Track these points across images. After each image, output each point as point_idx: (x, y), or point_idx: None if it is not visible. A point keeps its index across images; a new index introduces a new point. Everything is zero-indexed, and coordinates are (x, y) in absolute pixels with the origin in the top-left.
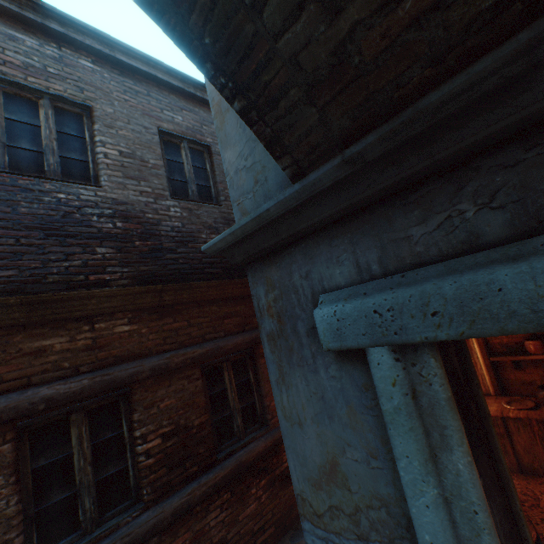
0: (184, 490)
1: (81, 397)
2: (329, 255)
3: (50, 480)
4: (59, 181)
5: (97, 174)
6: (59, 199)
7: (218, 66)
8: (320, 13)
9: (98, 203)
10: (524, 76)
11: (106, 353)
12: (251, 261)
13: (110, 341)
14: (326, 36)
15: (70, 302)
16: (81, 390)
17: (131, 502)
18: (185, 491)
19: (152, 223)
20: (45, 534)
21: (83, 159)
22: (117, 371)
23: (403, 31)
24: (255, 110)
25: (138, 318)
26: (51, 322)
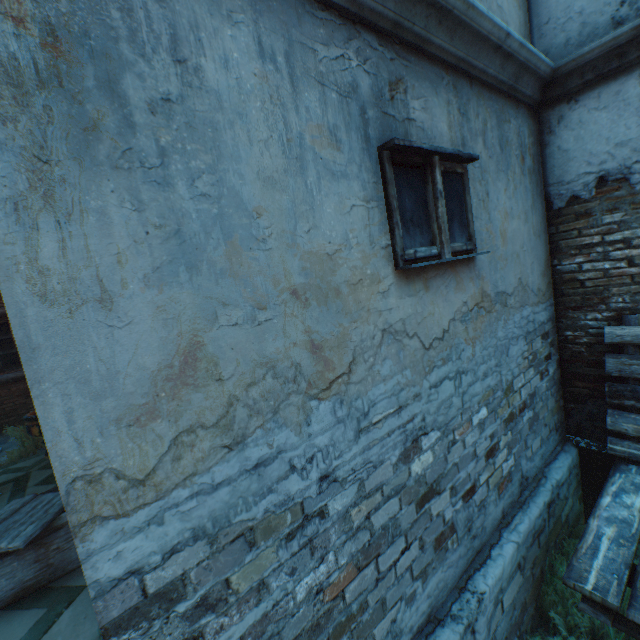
0: None
1: None
2: None
3: (5, 345)
4: None
5: None
6: None
7: None
8: None
9: None
10: None
11: None
12: None
13: None
14: None
15: None
16: None
17: None
18: None
19: None
20: (6, 363)
21: None
22: None
23: None
24: None
25: None
26: None
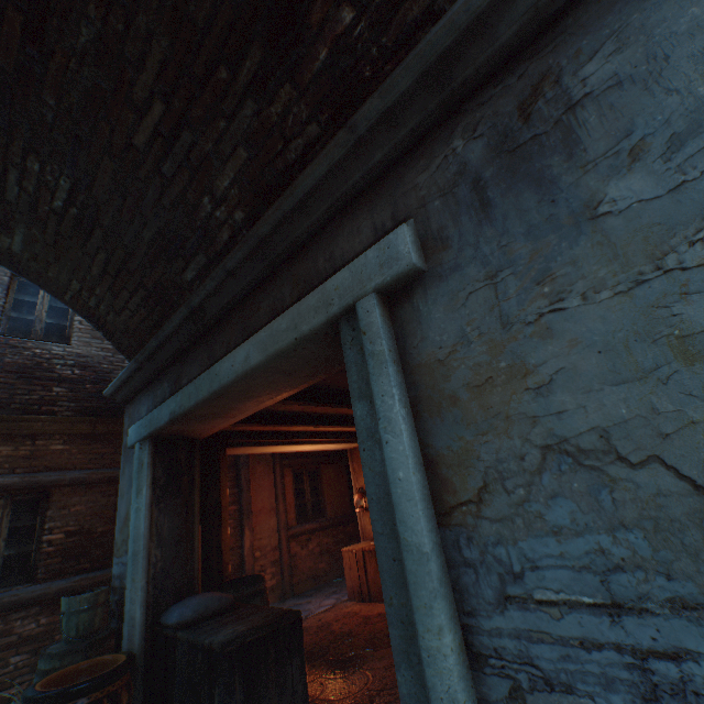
0: (73, 578)
1: (11, 489)
2: (144, 401)
3: None
4: (40, 340)
5: (71, 335)
6: (36, 353)
7: (92, 320)
8: (116, 314)
9: (65, 356)
10: (165, 345)
11: (40, 462)
12: (127, 402)
13: (45, 454)
14: (120, 320)
15: (22, 422)
16: (12, 484)
17: (27, 577)
18: (73, 578)
19: (106, 371)
20: None
21: (64, 324)
22: (44, 476)
23: (139, 324)
24: (109, 335)
25: (73, 441)
26: (5, 435)
